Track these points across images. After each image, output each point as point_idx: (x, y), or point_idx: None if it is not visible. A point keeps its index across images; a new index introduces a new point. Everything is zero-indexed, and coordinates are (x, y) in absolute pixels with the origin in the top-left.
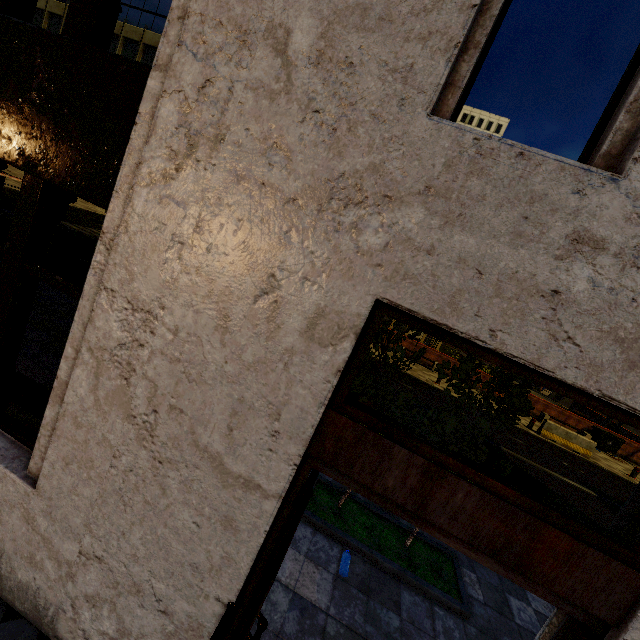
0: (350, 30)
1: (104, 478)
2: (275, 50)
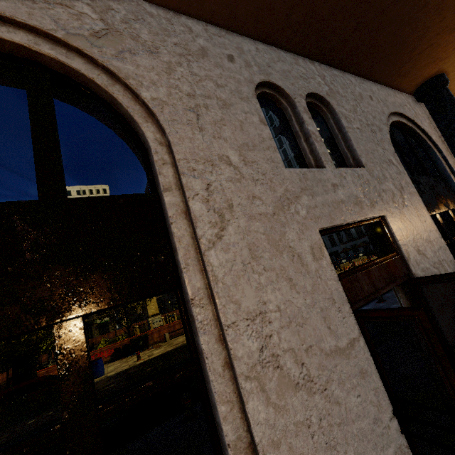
0: (247, 151)
1: (316, 453)
2: (227, 164)
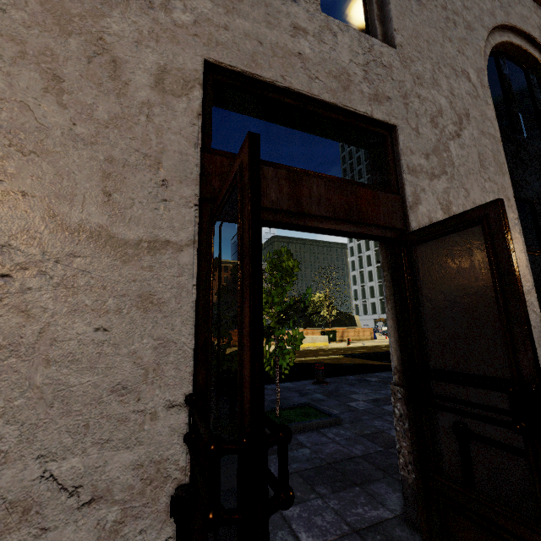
0: None
1: None
2: None
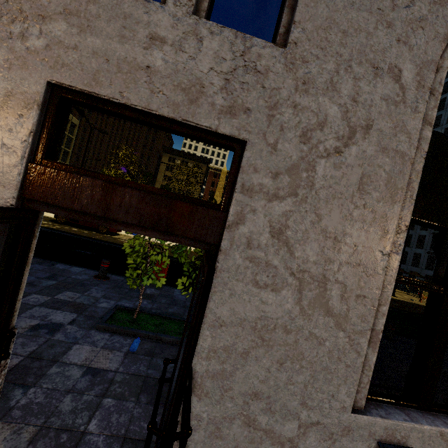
0: None
1: None
2: None
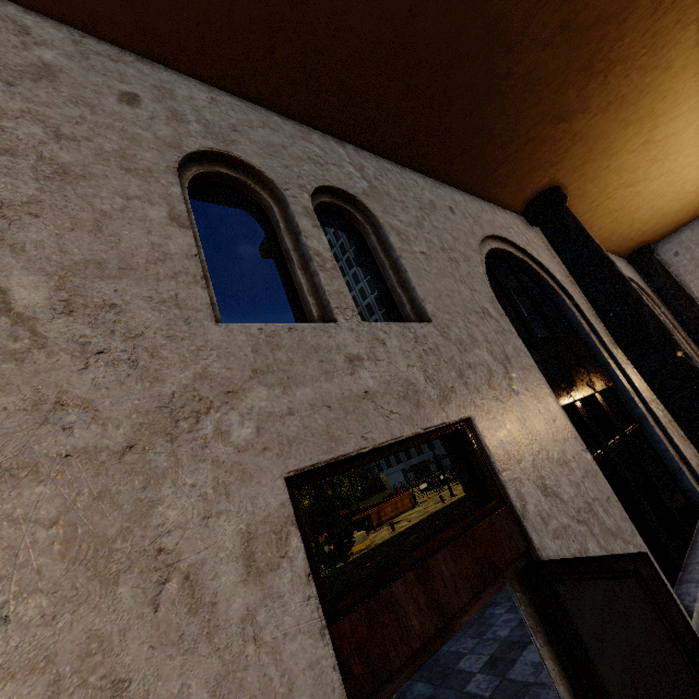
0: (93, 280)
1: None
2: None
